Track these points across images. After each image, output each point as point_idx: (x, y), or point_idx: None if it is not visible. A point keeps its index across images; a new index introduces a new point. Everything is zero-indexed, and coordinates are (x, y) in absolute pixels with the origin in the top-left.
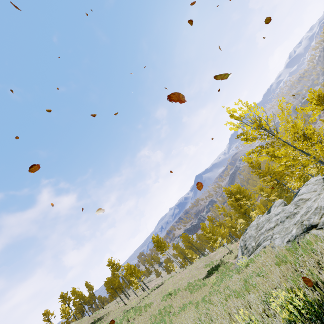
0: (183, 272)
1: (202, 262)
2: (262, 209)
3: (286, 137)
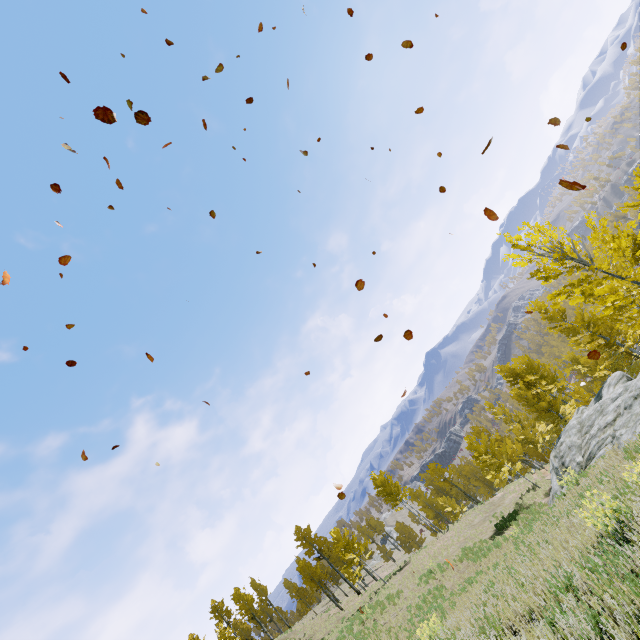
0: (444, 537)
1: (478, 514)
2: (584, 396)
3: (607, 266)
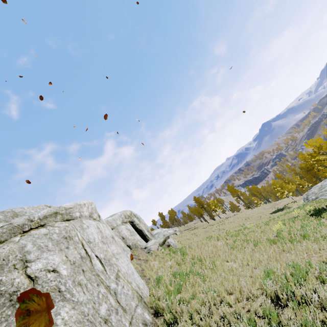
0: (252, 210)
1: (268, 206)
2: None
3: None
